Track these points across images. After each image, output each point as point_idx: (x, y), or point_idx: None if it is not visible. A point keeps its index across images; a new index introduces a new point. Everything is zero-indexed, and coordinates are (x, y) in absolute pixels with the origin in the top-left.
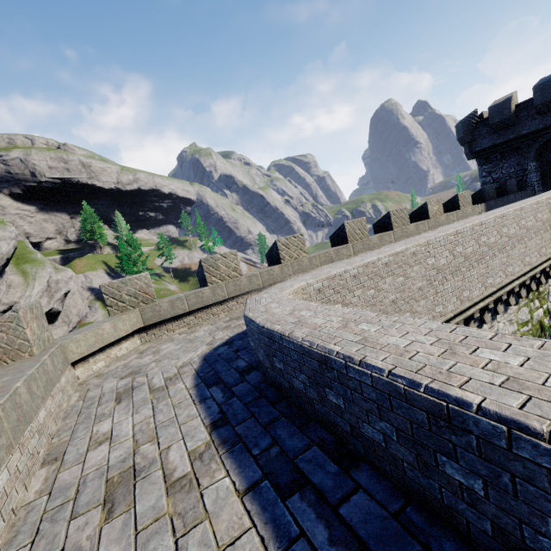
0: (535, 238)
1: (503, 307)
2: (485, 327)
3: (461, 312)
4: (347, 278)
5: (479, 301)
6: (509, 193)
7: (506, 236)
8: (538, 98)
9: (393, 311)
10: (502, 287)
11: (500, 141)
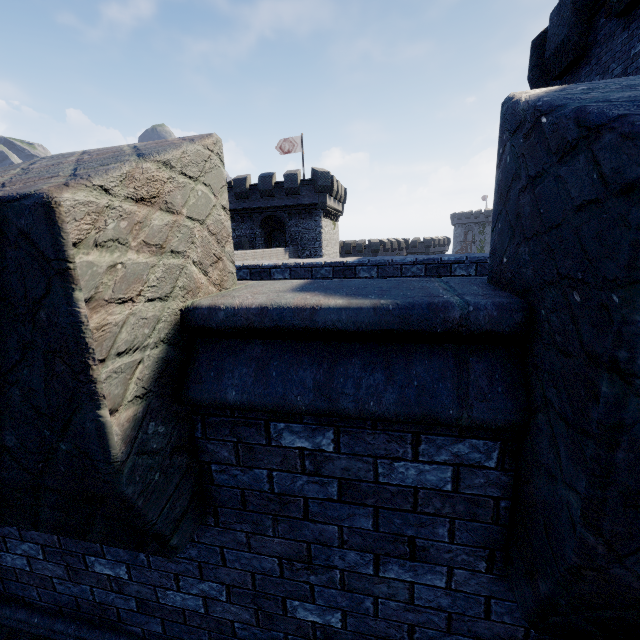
0: None
1: None
2: None
3: None
4: None
5: None
6: (244, 248)
7: None
8: (261, 186)
9: None
10: None
11: (241, 208)
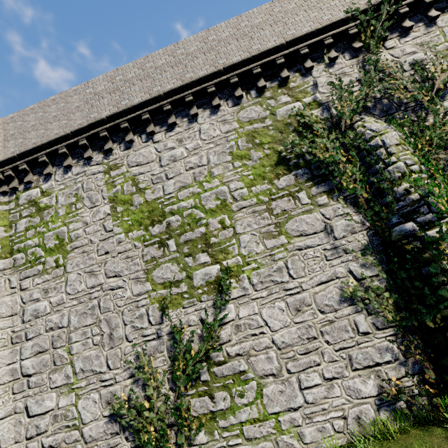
0: (236, 42)
1: (209, 111)
2: (179, 130)
3: (116, 114)
4: (27, 110)
5: (143, 105)
6: None
7: (183, 54)
8: None
9: (54, 121)
10: (180, 91)
11: None
